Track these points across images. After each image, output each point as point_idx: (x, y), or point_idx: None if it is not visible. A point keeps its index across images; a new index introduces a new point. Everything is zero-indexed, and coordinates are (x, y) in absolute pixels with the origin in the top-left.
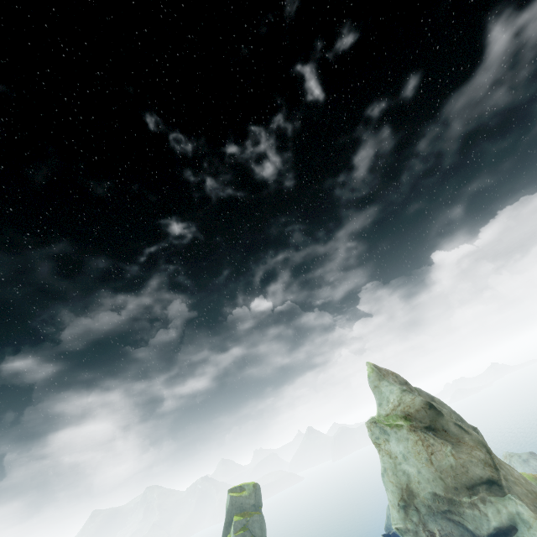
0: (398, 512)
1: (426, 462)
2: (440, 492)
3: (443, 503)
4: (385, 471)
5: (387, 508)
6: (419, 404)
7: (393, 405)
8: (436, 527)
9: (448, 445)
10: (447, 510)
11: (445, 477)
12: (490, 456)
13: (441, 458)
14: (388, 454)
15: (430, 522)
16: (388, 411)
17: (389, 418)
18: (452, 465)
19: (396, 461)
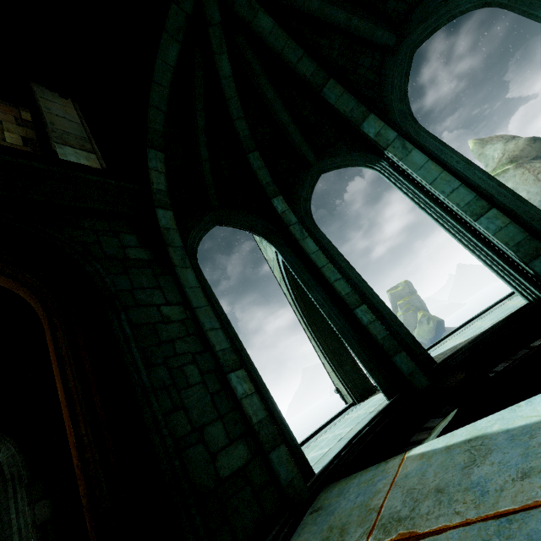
0: None
1: (533, 182)
2: None
3: None
4: None
5: None
6: (523, 144)
7: (498, 159)
8: None
9: None
10: None
11: None
12: None
13: None
14: None
15: None
16: (494, 166)
17: (496, 170)
18: None
19: None
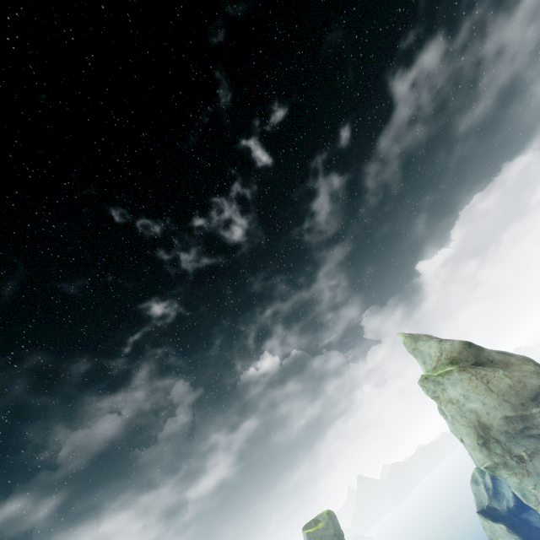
0: (481, 451)
1: (486, 392)
2: (510, 413)
3: (517, 423)
4: (453, 418)
5: (470, 485)
6: (459, 346)
7: (437, 357)
8: (521, 449)
9: (499, 370)
10: (523, 428)
11: (508, 398)
12: (539, 366)
13: (498, 383)
14: (449, 402)
15: (513, 447)
16: (434, 364)
17: (437, 369)
18: (510, 385)
19: (459, 405)
